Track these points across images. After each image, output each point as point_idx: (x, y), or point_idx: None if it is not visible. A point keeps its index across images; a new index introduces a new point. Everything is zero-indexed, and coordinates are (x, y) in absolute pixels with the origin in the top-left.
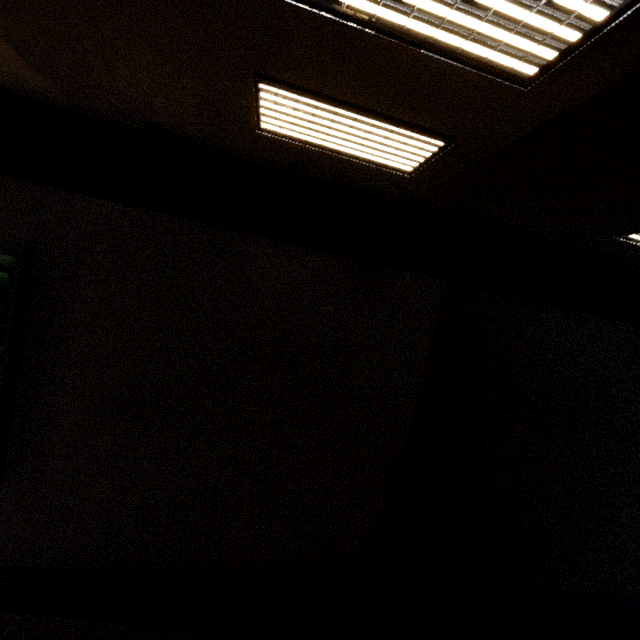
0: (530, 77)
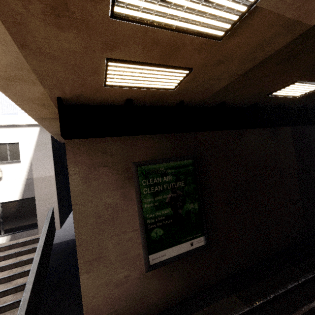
0: None
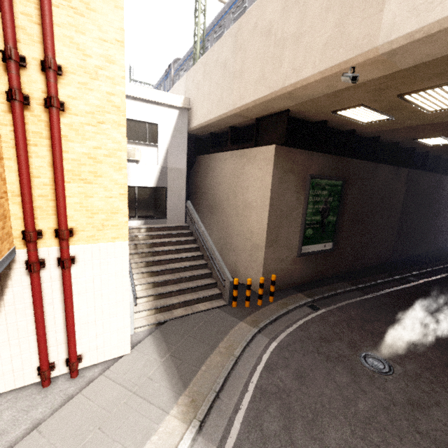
0: None
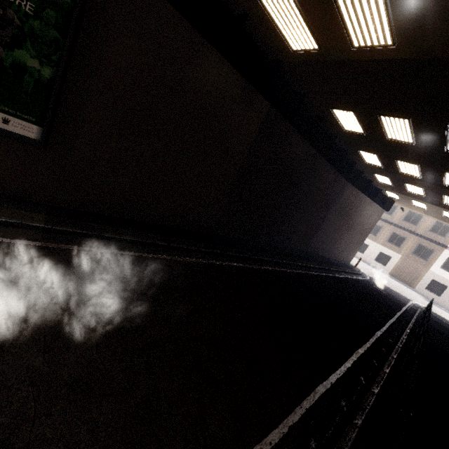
0: (355, 47)
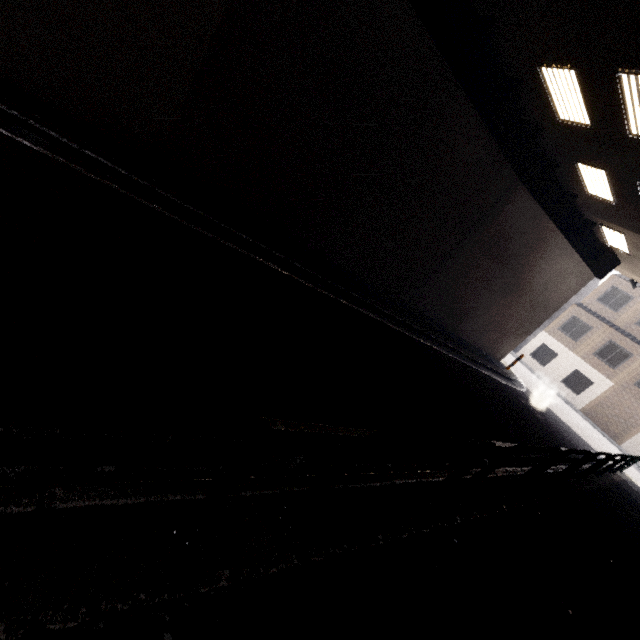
0: None
